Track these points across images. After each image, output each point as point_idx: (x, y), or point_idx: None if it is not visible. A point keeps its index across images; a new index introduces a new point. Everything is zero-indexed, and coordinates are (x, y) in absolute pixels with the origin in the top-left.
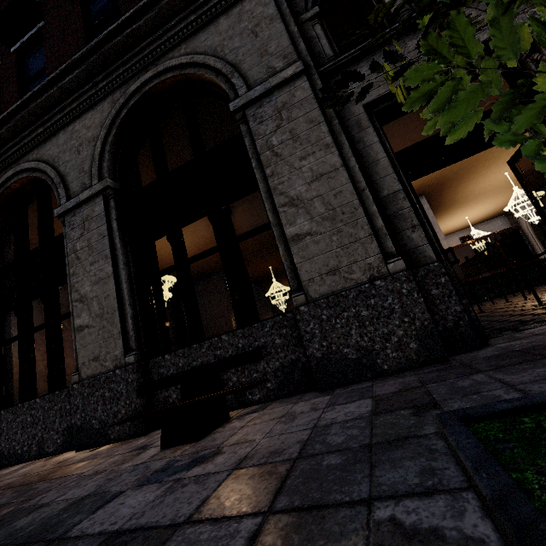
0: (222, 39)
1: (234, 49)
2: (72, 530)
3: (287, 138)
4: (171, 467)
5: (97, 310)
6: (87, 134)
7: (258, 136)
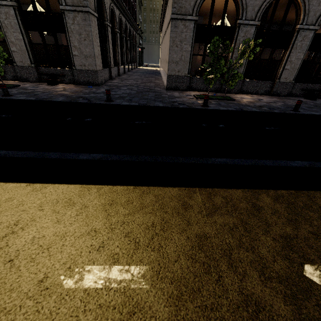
0: None
1: None
2: None
3: None
4: None
5: (292, 67)
6: None
7: None
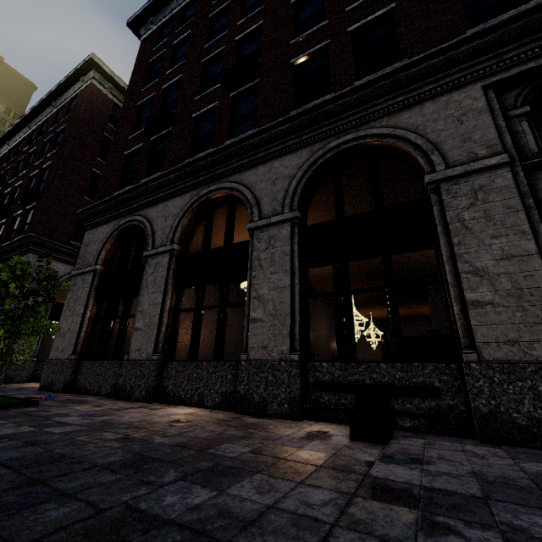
0: (425, 120)
1: (436, 131)
2: (372, 473)
3: (479, 216)
4: (394, 457)
5: (271, 311)
6: (284, 172)
7: (449, 208)
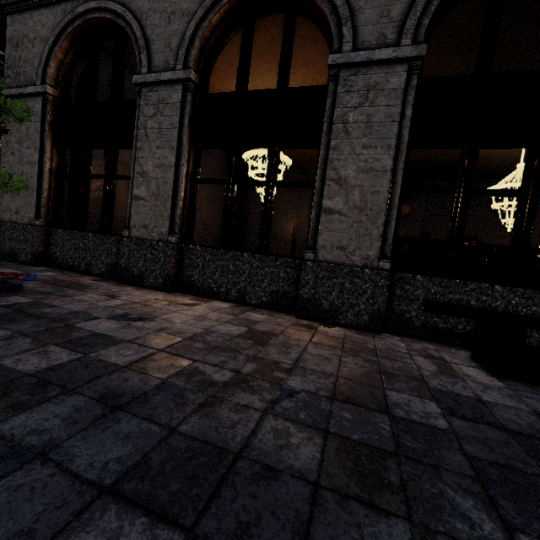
0: None
1: None
2: None
3: None
4: None
5: (357, 202)
6: None
7: None
